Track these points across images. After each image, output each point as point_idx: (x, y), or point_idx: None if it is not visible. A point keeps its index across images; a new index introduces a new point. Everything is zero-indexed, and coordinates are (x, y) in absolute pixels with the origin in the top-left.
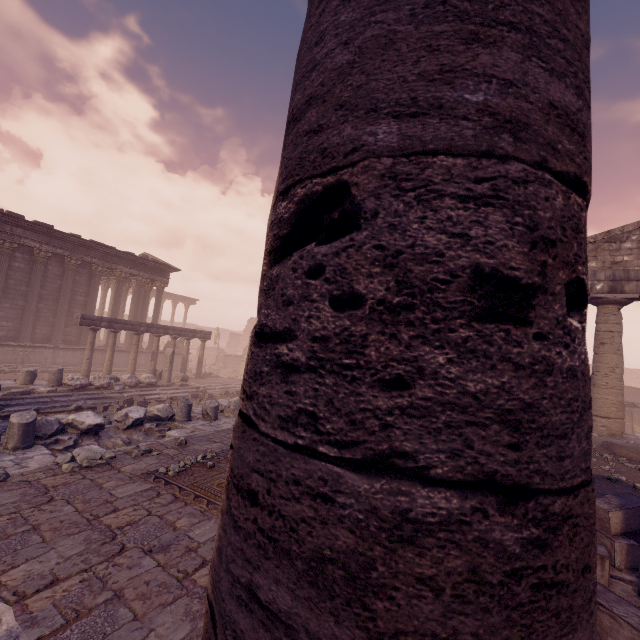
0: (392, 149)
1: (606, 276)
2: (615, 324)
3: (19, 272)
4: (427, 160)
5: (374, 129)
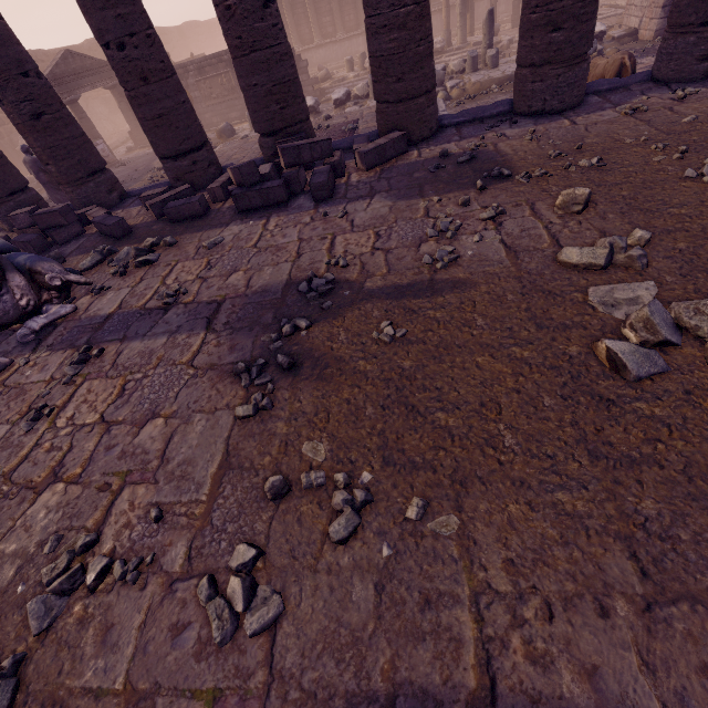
0: None
1: None
2: None
3: None
4: None
5: None
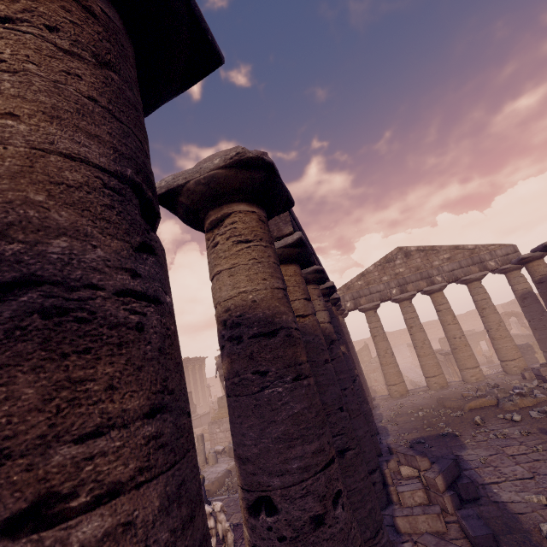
0: (280, 486)
1: (395, 284)
2: (412, 312)
3: None
4: (289, 489)
5: (273, 480)
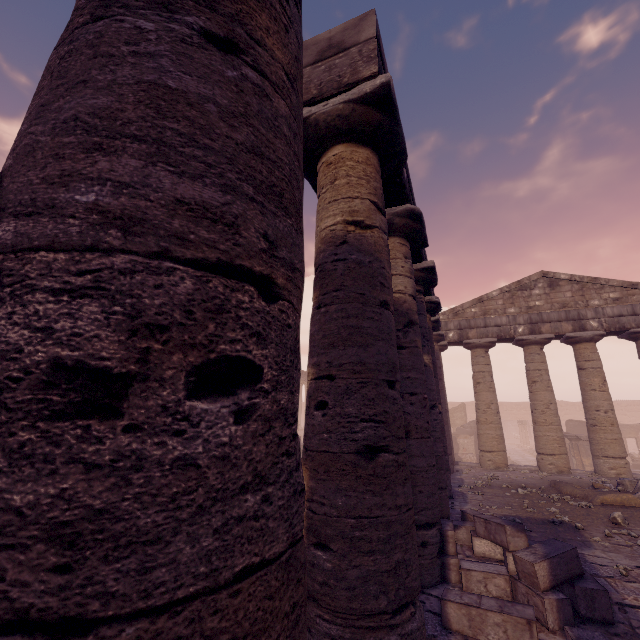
0: (6, 246)
1: (524, 320)
2: (541, 363)
3: None
4: (30, 256)
5: None
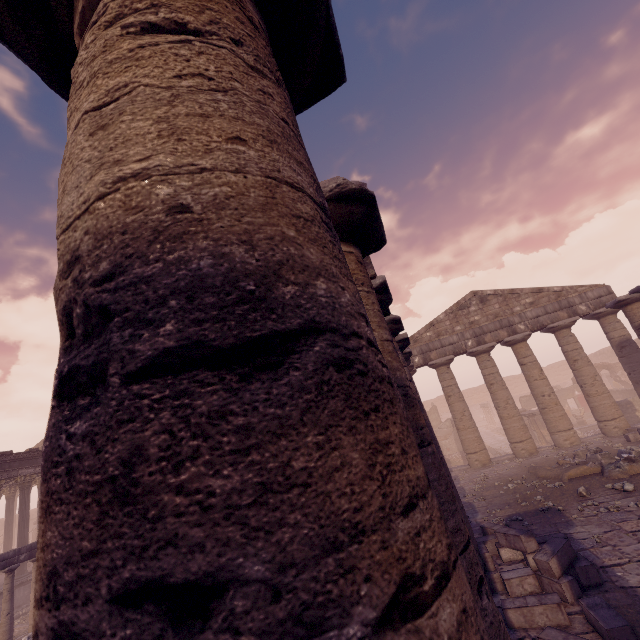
0: None
1: (470, 334)
2: (492, 367)
3: None
4: None
5: None
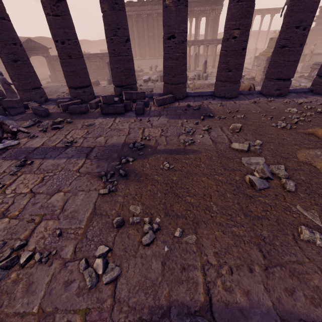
0: None
1: None
2: None
3: (160, 26)
4: None
5: None
